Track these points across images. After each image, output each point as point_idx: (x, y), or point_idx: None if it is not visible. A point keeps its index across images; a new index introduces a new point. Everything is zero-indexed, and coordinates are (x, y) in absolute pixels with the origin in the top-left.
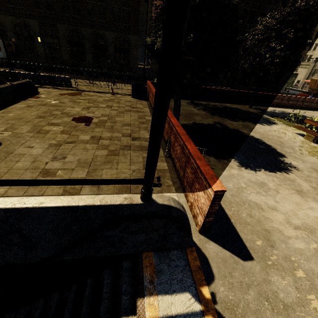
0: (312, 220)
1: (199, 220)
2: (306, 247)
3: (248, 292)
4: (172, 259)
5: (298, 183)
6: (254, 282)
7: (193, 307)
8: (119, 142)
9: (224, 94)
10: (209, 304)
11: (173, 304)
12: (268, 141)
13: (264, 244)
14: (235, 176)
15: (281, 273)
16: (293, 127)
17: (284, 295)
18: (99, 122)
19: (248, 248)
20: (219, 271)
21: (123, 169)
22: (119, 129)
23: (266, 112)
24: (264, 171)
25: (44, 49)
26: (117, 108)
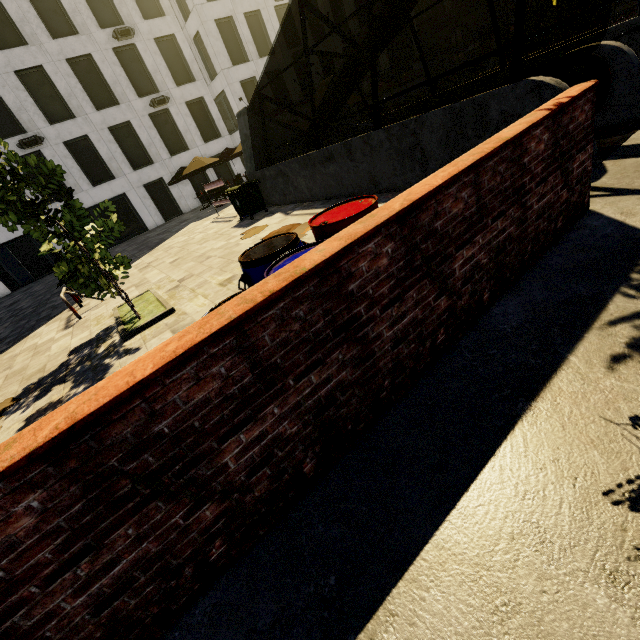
0: None
1: None
2: None
3: None
4: None
5: None
6: None
7: None
8: None
9: None
10: None
11: None
12: None
13: None
14: None
15: None
16: None
17: None
18: None
19: None
20: None
21: None
22: None
23: None
24: None
25: (560, 16)
26: None
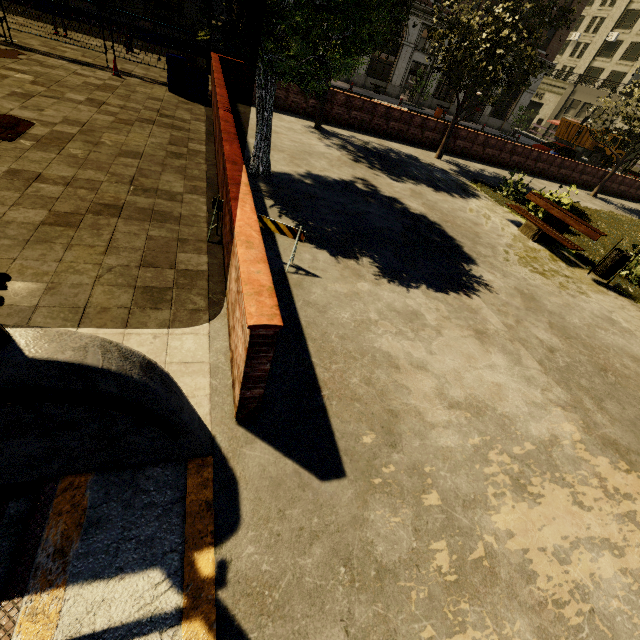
0: (486, 390)
1: (236, 395)
2: (460, 443)
3: (310, 551)
4: (142, 488)
5: (483, 317)
6: (330, 527)
7: (160, 604)
8: (92, 195)
9: (390, 120)
10: (204, 592)
11: (105, 603)
12: (451, 230)
13: (378, 441)
14: (363, 297)
15: (394, 501)
16: (507, 207)
17: (387, 549)
18: (49, 137)
19: (340, 453)
20: (257, 508)
21: (79, 263)
22: (102, 163)
23: (466, 172)
24: (426, 289)
25: None
26: (116, 110)
